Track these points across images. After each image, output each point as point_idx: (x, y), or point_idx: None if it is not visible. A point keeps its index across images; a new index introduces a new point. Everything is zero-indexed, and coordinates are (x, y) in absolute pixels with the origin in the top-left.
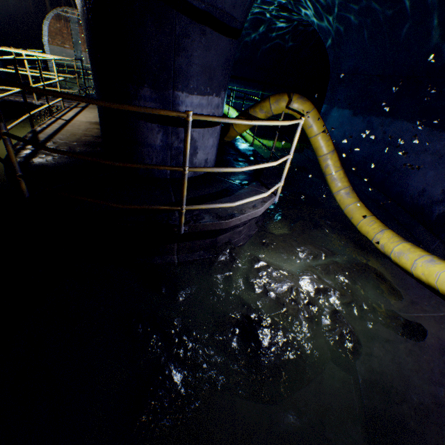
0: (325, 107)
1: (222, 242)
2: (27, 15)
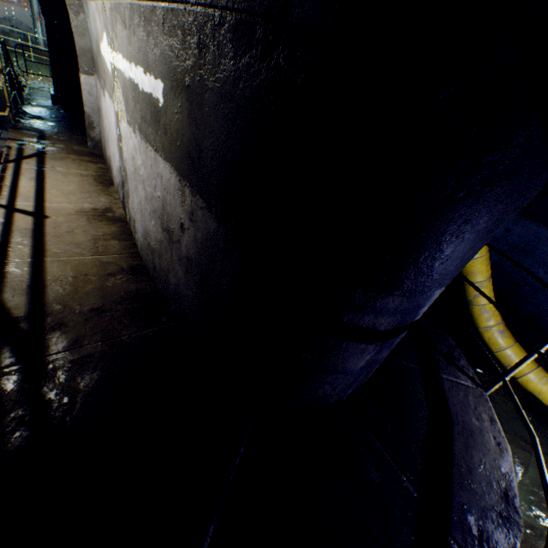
0: None
1: None
2: None
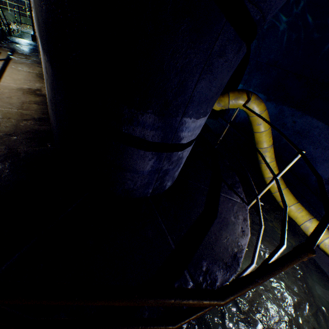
0: (242, 86)
1: None
2: None
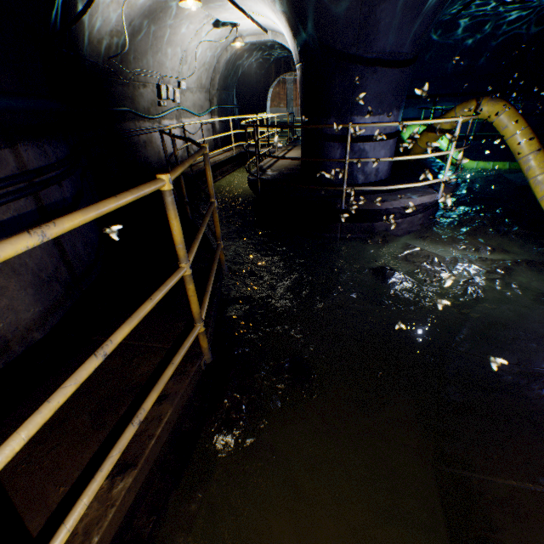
0: None
1: (378, 229)
2: (259, 89)
